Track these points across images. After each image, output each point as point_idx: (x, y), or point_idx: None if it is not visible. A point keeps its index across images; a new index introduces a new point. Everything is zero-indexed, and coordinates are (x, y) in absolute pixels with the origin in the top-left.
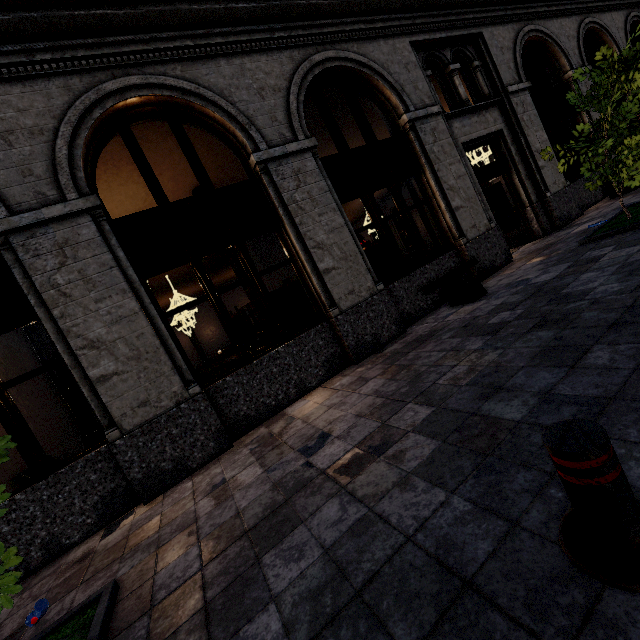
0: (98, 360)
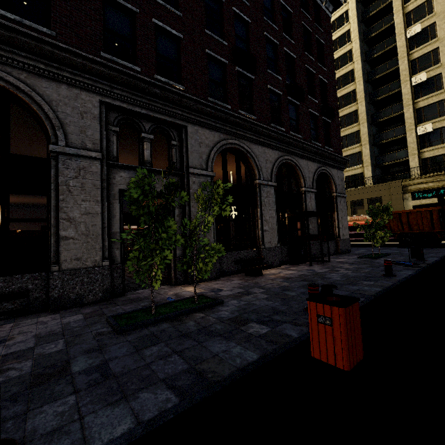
0: None
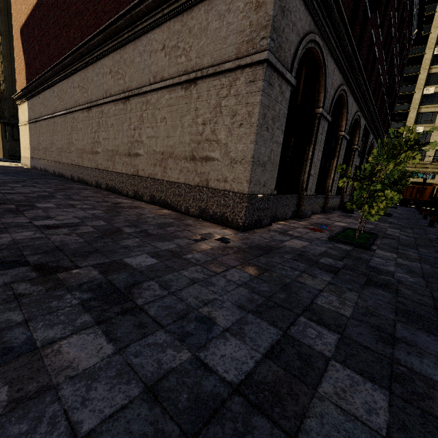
0: (313, 168)
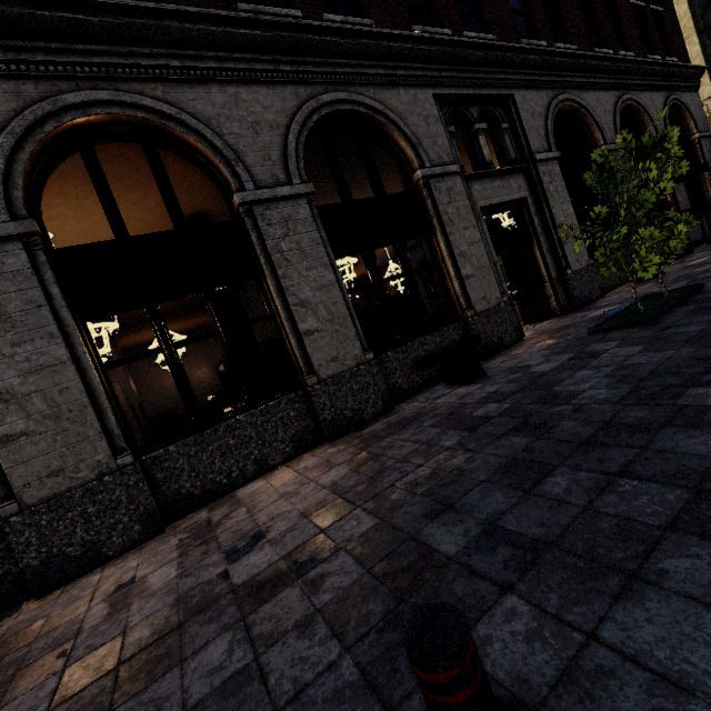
0: (4, 416)
